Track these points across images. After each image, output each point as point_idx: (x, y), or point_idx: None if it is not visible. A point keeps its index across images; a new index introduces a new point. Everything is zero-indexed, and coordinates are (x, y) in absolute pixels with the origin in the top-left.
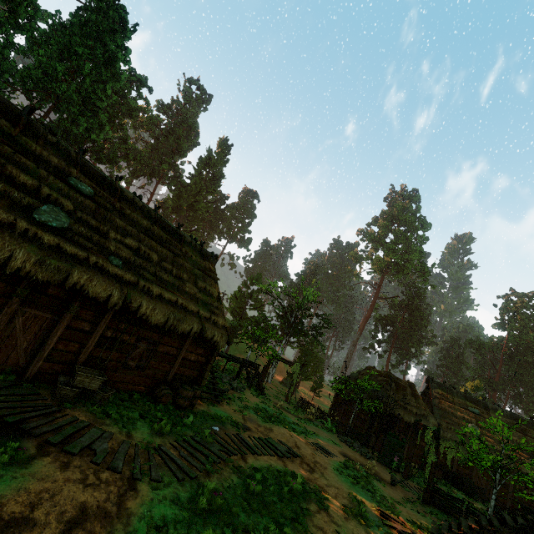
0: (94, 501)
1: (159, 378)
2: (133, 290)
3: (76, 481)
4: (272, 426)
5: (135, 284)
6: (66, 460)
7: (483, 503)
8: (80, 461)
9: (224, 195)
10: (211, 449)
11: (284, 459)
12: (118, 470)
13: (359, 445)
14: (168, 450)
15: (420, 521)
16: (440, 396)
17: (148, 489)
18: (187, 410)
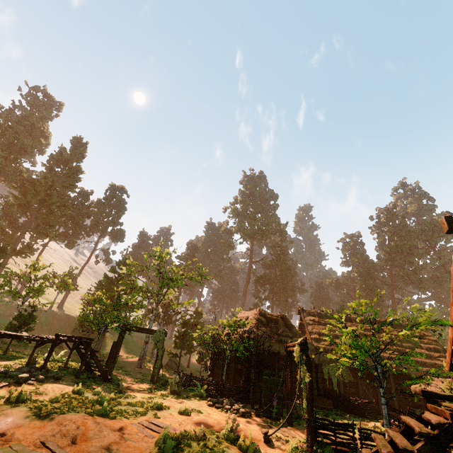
0: None
1: None
2: None
3: None
4: (49, 419)
5: None
6: None
7: (377, 419)
8: None
9: (86, 191)
10: None
11: None
12: None
13: (233, 402)
14: None
15: None
16: (312, 322)
17: None
18: None
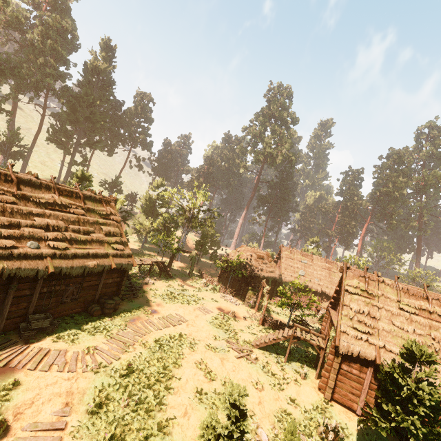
0: (64, 390)
1: (89, 300)
2: (54, 261)
3: (52, 384)
4: (172, 305)
5: (53, 254)
6: (43, 375)
7: (300, 311)
8: (51, 373)
9: (118, 102)
10: (129, 337)
11: (177, 326)
12: (74, 370)
13: (232, 297)
14: (101, 348)
15: (249, 339)
16: (286, 256)
17: (92, 374)
18: (113, 314)
